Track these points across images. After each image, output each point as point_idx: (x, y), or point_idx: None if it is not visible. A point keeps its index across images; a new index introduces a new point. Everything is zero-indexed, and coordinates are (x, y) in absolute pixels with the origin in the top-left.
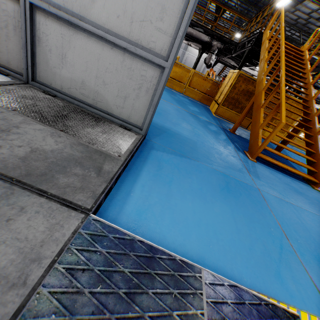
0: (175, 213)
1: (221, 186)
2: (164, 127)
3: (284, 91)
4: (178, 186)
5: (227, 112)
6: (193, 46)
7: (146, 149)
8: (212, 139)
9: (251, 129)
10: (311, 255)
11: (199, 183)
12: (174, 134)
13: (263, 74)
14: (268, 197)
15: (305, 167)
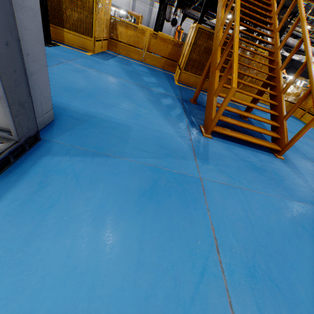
0: (27, 271)
1: (141, 191)
2: (87, 114)
3: (238, 44)
4: (62, 212)
5: (191, 77)
6: (152, 0)
7: (33, 158)
8: (158, 118)
9: (207, 98)
10: (245, 268)
11: (106, 195)
12: (99, 122)
13: (220, 25)
14: (211, 187)
15: (267, 134)
